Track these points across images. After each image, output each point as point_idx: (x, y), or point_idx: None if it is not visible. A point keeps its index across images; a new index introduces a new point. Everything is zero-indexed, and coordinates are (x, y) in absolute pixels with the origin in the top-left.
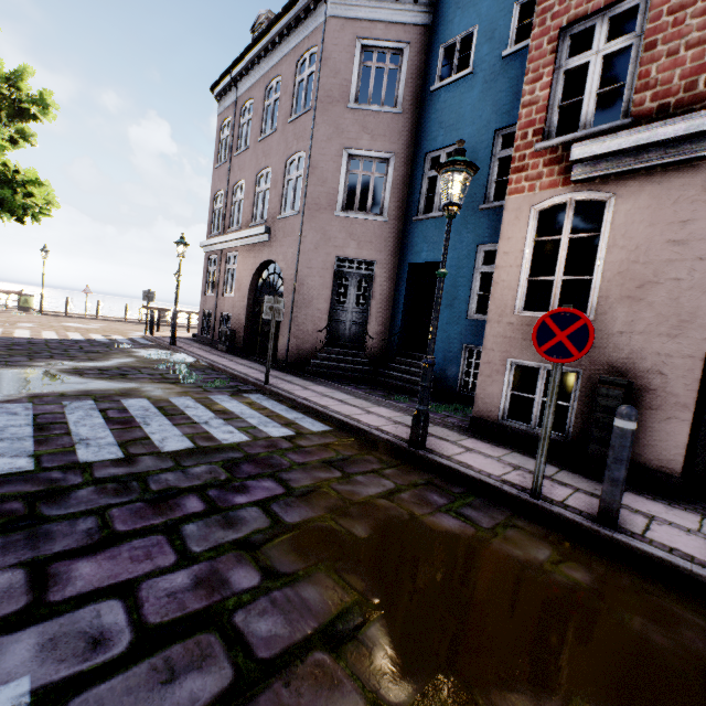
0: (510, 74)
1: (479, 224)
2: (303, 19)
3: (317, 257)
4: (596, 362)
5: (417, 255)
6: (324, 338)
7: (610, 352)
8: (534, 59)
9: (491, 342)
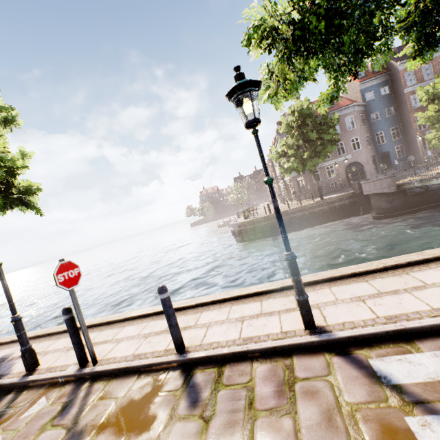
0: (389, 120)
1: (393, 143)
2: (344, 110)
3: (369, 157)
4: (435, 152)
5: (381, 151)
6: (376, 172)
7: (436, 151)
8: (412, 121)
9: (421, 155)
